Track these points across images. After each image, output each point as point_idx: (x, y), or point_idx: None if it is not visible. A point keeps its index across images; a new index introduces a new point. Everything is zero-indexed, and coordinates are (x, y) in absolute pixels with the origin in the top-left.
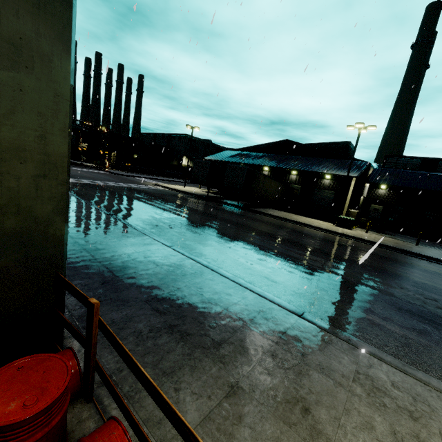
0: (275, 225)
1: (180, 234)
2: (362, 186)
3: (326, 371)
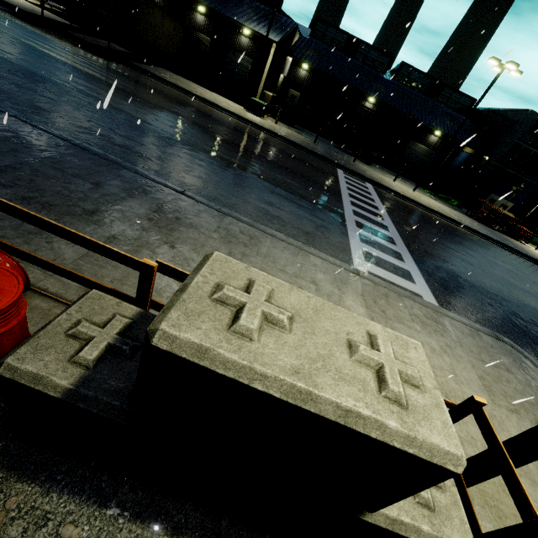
0: (170, 97)
1: (1, 86)
2: (283, 60)
3: (195, 227)
